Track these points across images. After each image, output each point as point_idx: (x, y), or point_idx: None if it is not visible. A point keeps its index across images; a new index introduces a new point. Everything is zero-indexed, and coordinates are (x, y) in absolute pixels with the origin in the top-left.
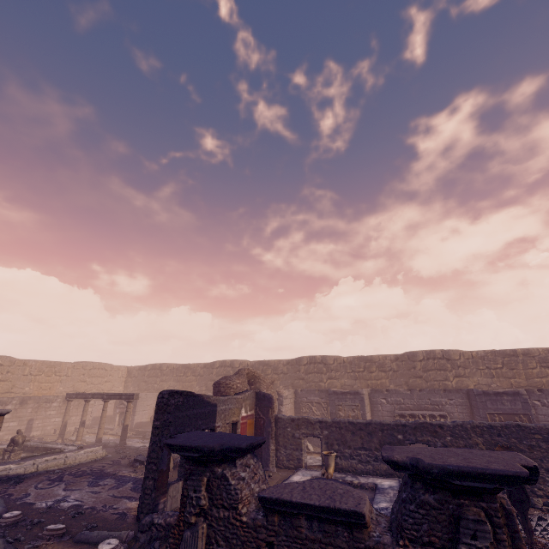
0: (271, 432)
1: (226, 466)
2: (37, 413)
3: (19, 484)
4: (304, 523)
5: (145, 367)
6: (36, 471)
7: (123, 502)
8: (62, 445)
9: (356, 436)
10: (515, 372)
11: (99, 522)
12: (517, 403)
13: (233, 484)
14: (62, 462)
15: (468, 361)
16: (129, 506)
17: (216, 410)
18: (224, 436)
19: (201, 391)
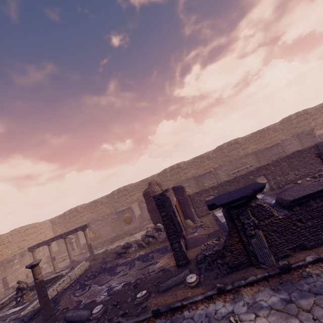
0: (189, 203)
1: (254, 201)
2: (5, 272)
3: (59, 303)
4: (312, 202)
5: (64, 214)
6: (57, 293)
7: (151, 267)
8: (54, 275)
9: (231, 186)
10: (265, 139)
11: (157, 280)
12: (279, 148)
13: (265, 206)
14: (69, 280)
15: (246, 141)
16: (158, 266)
17: (170, 200)
18: (234, 191)
19: (111, 211)
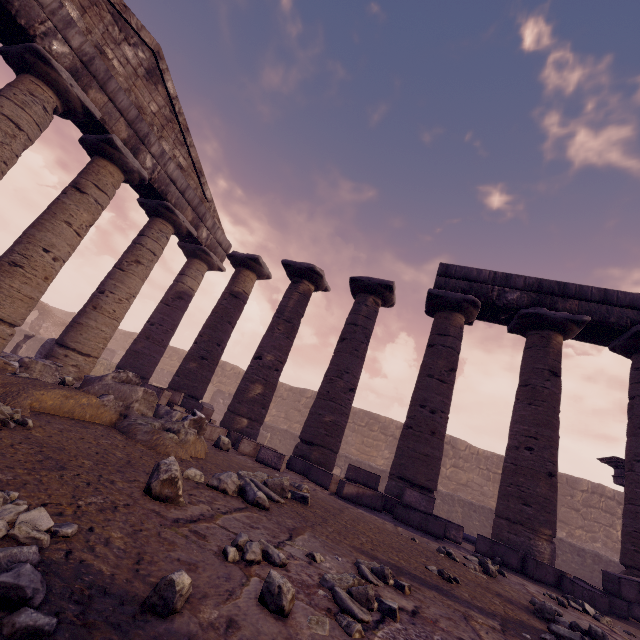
0: None
1: None
2: None
3: None
4: None
5: None
6: None
7: None
8: None
9: None
10: None
11: None
12: None
13: None
14: None
15: (234, 375)
16: None
17: None
18: None
19: None
